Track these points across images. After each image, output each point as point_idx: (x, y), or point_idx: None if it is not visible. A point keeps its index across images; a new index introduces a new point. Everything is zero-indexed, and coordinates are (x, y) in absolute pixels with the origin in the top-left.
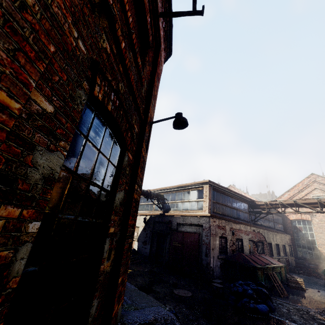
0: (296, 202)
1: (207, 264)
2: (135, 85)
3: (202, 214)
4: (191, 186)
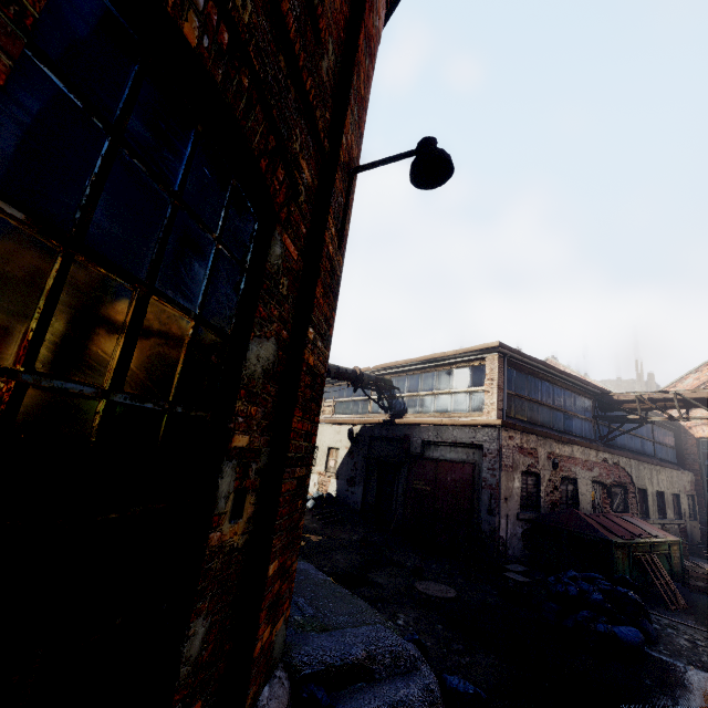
0: None
1: (493, 531)
2: (293, 20)
3: (483, 421)
4: (455, 357)
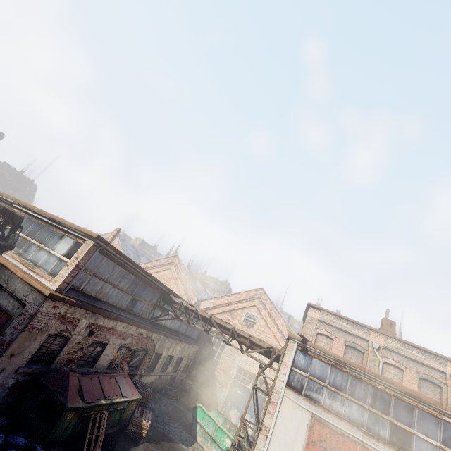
0: (212, 319)
1: None
2: None
3: (39, 287)
4: (70, 228)
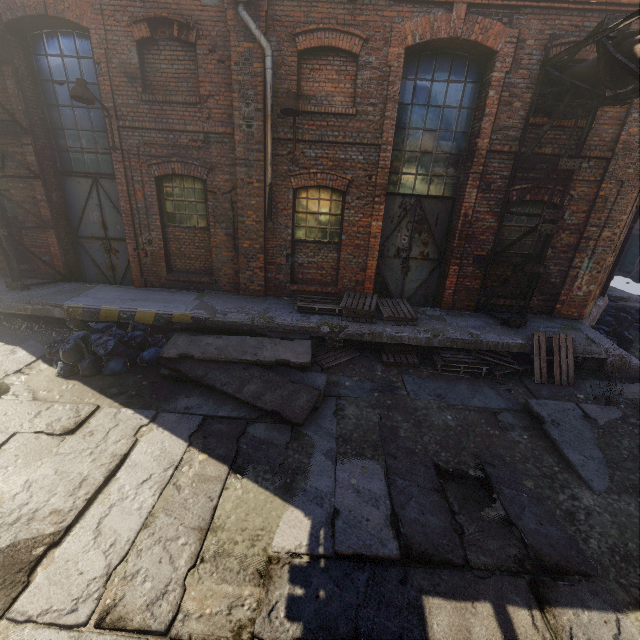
0: None
1: None
2: None
3: None
4: None
